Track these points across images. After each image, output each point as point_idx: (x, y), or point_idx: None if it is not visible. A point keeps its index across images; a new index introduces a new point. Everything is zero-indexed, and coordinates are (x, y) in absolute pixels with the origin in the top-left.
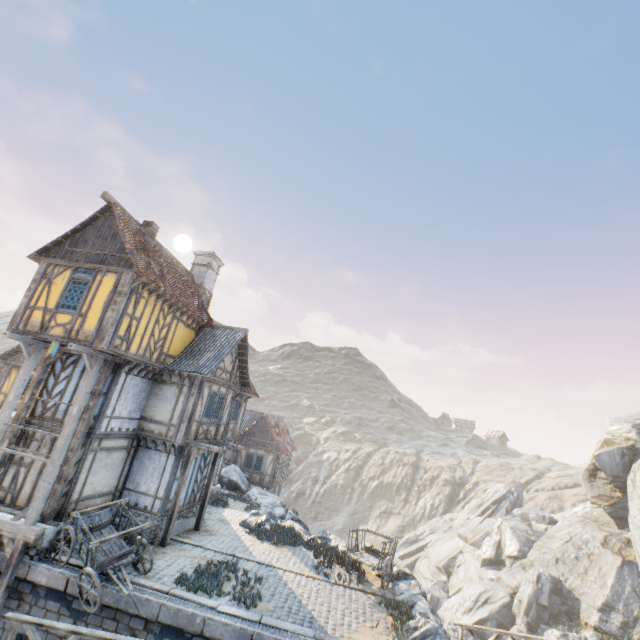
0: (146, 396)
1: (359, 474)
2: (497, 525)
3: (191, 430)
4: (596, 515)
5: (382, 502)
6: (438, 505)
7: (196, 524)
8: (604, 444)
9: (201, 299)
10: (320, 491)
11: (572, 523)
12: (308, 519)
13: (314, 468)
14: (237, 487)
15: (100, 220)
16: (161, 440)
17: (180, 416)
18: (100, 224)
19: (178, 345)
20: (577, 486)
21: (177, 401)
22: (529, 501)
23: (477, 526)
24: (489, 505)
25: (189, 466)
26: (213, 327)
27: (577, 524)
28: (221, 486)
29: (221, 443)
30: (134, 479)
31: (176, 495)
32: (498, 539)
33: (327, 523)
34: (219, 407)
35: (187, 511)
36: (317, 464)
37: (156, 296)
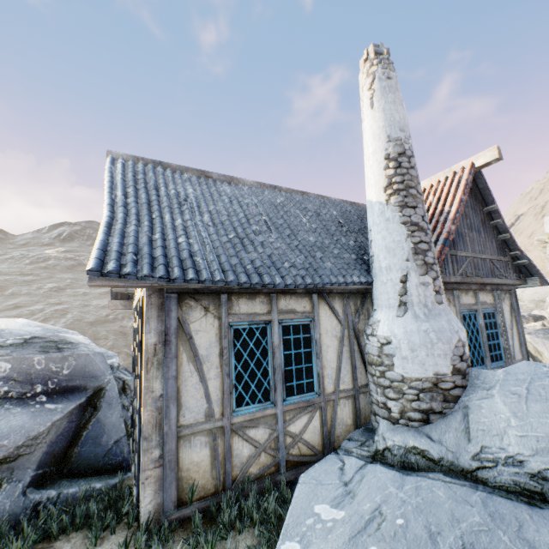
0: None
1: None
2: None
3: None
4: None
5: None
6: None
7: None
8: None
9: None
10: None
11: None
12: None
13: None
14: None
15: None
16: None
17: None
18: None
19: None
20: None
21: None
22: None
23: None
24: None
25: None
26: None
27: None
28: None
29: None
30: None
31: None
32: None
33: None
34: None
35: None
36: None
37: None
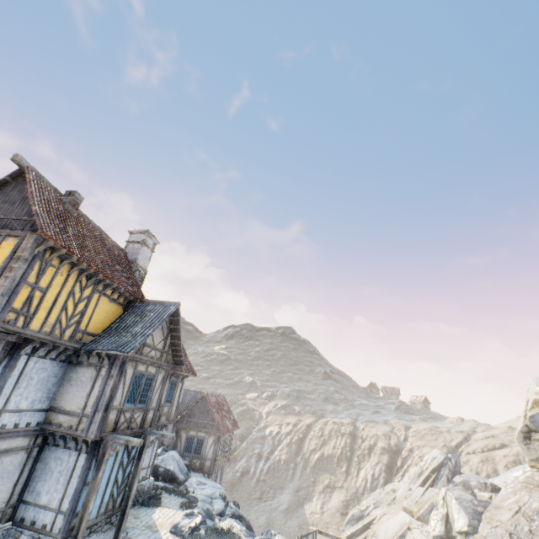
0: (58, 381)
1: (301, 447)
2: (442, 496)
3: (108, 420)
4: (538, 480)
5: (324, 476)
6: (378, 475)
7: (114, 538)
8: (534, 405)
9: (133, 275)
10: (264, 468)
11: (516, 490)
12: (253, 500)
13: (257, 444)
14: (174, 477)
15: (11, 185)
16: (70, 435)
17: (95, 404)
18: (10, 189)
19: (100, 321)
20: (504, 446)
21: (93, 386)
22: (464, 465)
23: (421, 497)
24: (429, 473)
25: (103, 466)
26: (143, 302)
27: (522, 491)
28: (156, 477)
29: (148, 432)
30: (34, 488)
31: (83, 507)
32: (445, 512)
33: (272, 503)
34: (147, 390)
35: (102, 523)
36: (260, 439)
37: (70, 265)
